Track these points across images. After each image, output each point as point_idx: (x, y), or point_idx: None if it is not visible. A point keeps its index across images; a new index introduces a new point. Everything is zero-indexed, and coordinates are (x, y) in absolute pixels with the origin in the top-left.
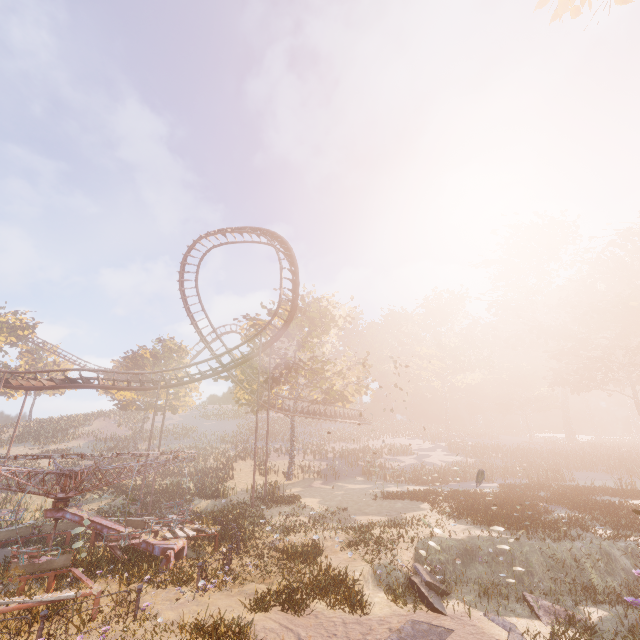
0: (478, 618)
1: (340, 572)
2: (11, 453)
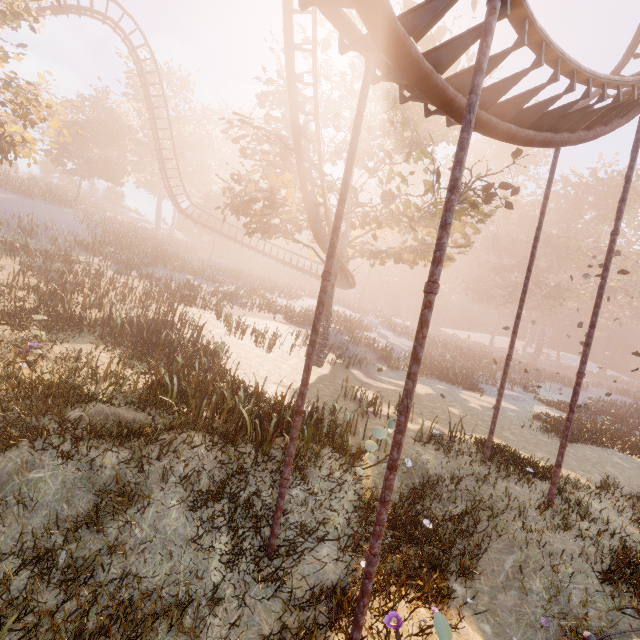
0: None
1: None
2: None
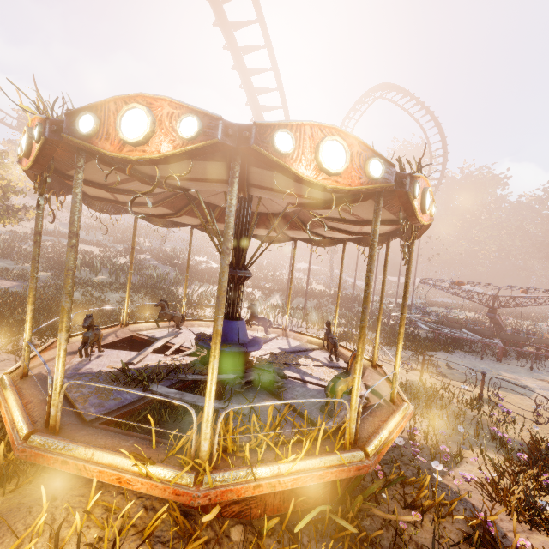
0: None
1: None
2: None
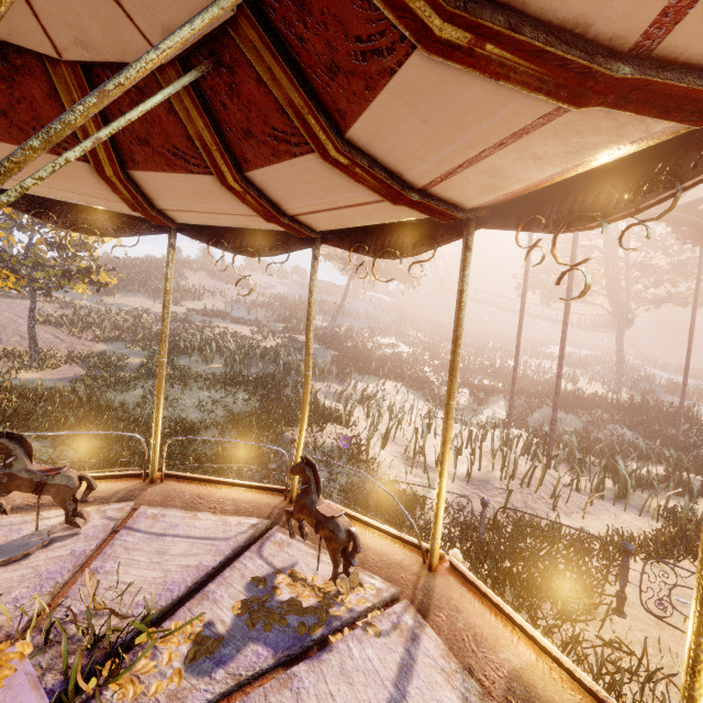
0: None
1: None
2: (145, 307)
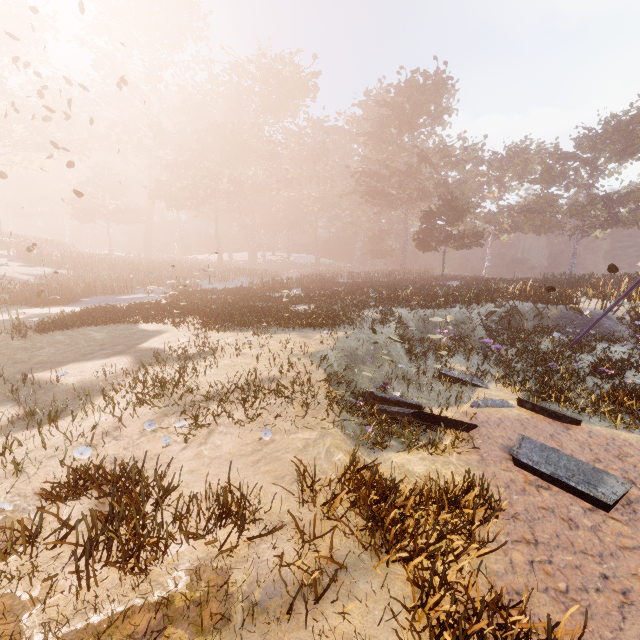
0: (480, 411)
1: (375, 473)
2: None
